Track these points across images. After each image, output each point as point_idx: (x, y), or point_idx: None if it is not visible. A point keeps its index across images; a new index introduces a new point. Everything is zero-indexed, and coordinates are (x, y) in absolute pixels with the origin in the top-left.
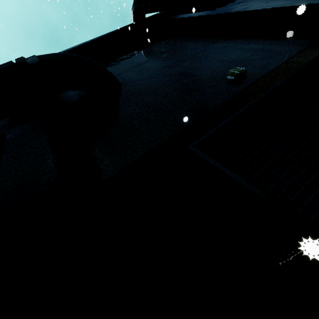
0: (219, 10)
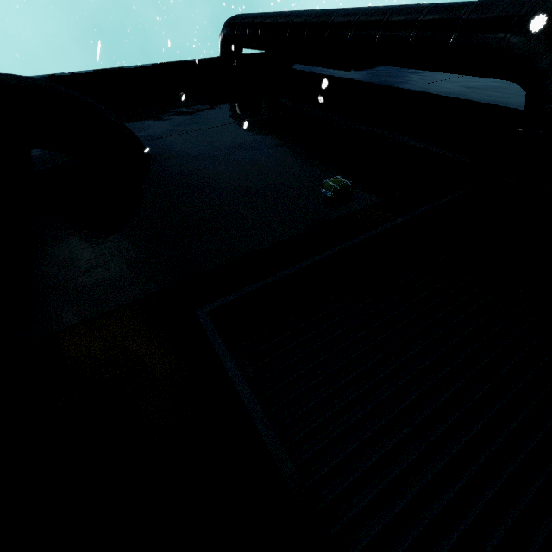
0: (356, 74)
